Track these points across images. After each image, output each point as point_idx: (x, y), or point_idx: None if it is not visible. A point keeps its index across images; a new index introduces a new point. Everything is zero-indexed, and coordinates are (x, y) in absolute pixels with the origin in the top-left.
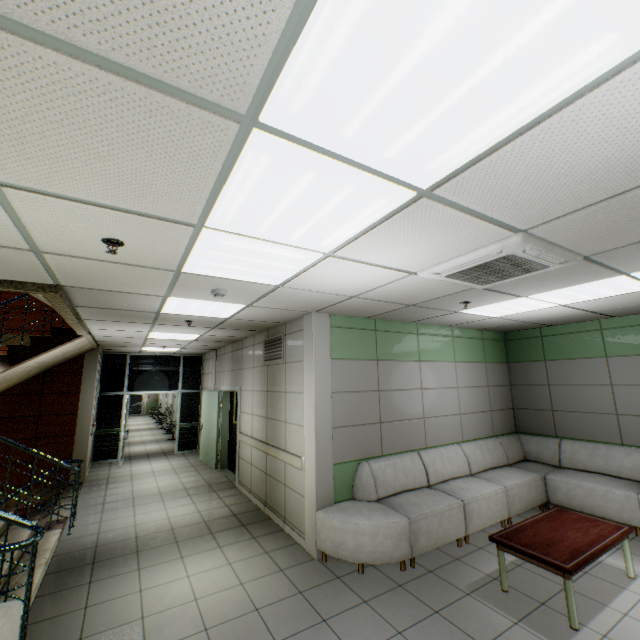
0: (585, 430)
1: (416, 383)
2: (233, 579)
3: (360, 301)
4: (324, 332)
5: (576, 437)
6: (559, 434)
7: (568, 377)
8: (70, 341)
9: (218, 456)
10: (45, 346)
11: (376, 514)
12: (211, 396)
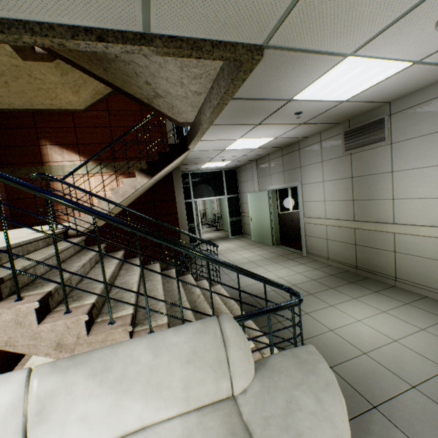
0: None
1: None
2: (407, 325)
3: None
4: None
5: None
6: None
7: None
8: (182, 154)
9: (273, 237)
10: (168, 160)
11: None
12: (258, 196)
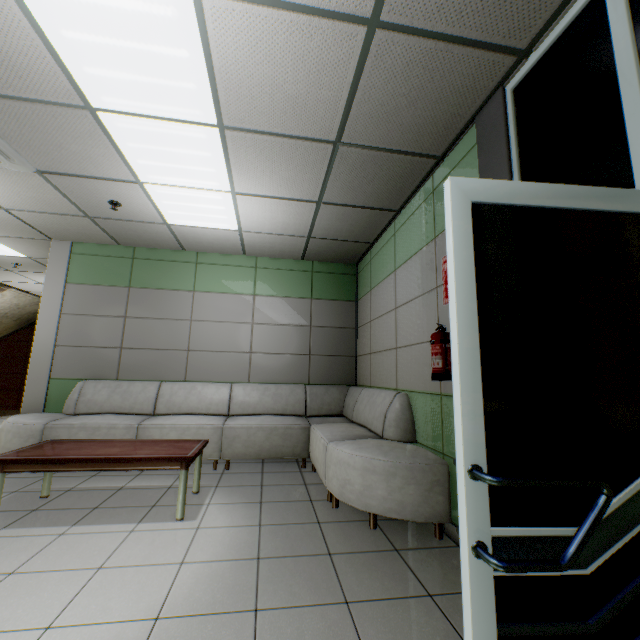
0: (383, 374)
1: (184, 314)
2: None
3: (31, 216)
4: (62, 258)
5: (378, 385)
6: (372, 383)
7: (379, 307)
8: None
9: None
10: None
11: (29, 417)
12: None
